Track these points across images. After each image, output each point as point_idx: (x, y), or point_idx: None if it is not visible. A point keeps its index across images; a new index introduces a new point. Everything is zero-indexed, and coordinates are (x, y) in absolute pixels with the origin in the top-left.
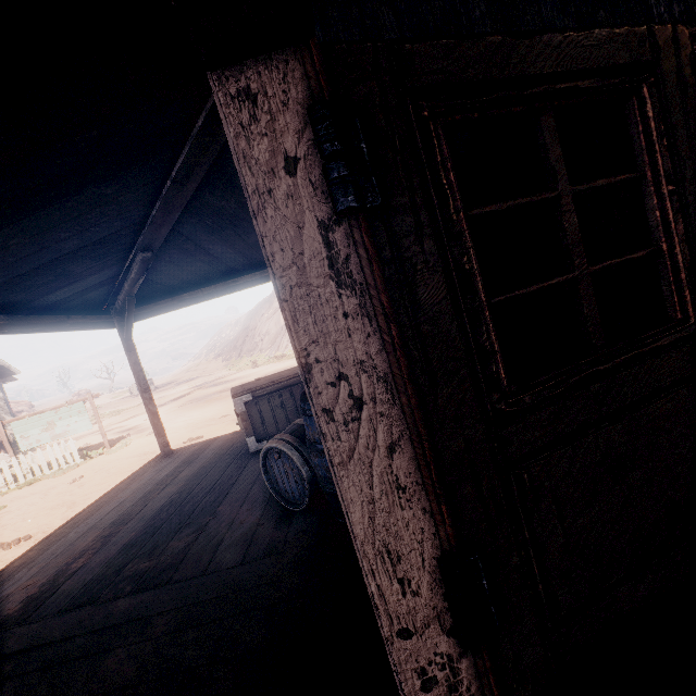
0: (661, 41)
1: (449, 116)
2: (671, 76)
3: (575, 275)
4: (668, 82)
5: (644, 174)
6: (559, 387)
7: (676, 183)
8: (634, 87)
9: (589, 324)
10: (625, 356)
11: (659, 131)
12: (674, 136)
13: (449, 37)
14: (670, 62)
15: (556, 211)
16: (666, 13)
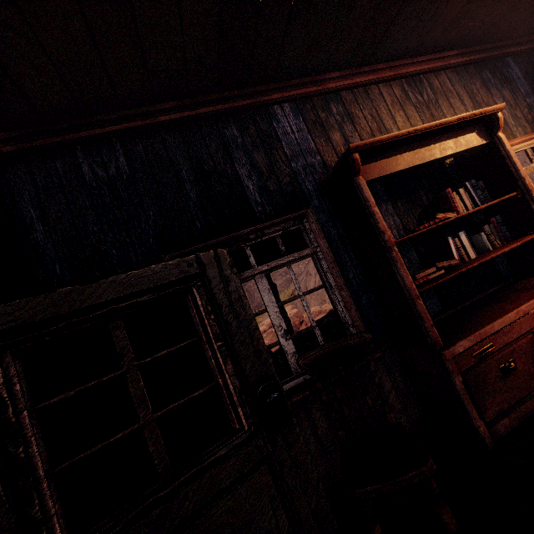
0: (206, 260)
1: (21, 345)
2: (215, 277)
3: (141, 424)
4: (213, 281)
5: (201, 337)
6: (117, 526)
7: (226, 337)
8: (188, 288)
9: (155, 458)
10: (186, 475)
11: (208, 311)
12: (221, 311)
13: (23, 297)
14: (214, 270)
15: (125, 381)
16: (262, 210)
